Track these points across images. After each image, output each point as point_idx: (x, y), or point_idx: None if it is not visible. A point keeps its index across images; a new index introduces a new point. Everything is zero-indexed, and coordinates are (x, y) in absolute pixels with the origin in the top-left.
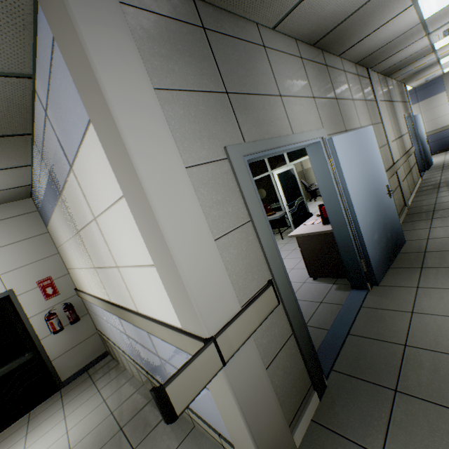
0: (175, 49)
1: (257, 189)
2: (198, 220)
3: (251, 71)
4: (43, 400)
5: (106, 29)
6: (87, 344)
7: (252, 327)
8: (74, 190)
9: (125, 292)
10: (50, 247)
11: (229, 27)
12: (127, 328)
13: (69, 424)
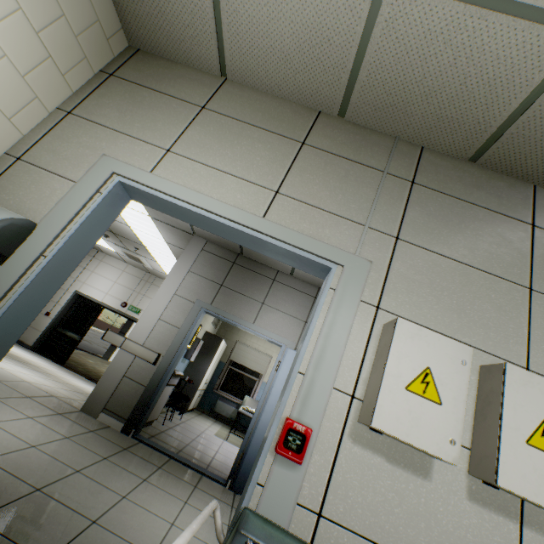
0: (211, 265)
1: None
2: (162, 309)
3: (249, 284)
4: None
5: (190, 254)
6: None
7: (137, 353)
8: None
9: None
10: None
11: (253, 266)
12: None
13: None
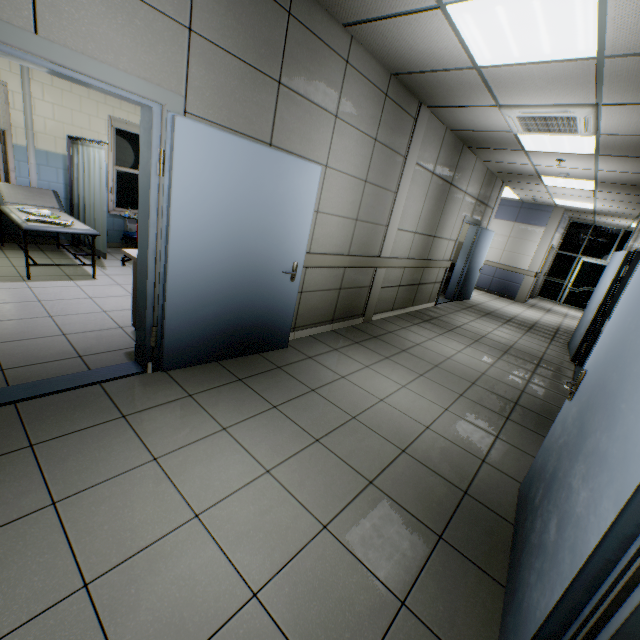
0: None
1: None
2: None
3: None
4: None
5: None
6: None
7: None
8: None
9: None
10: None
11: None
12: None
13: None
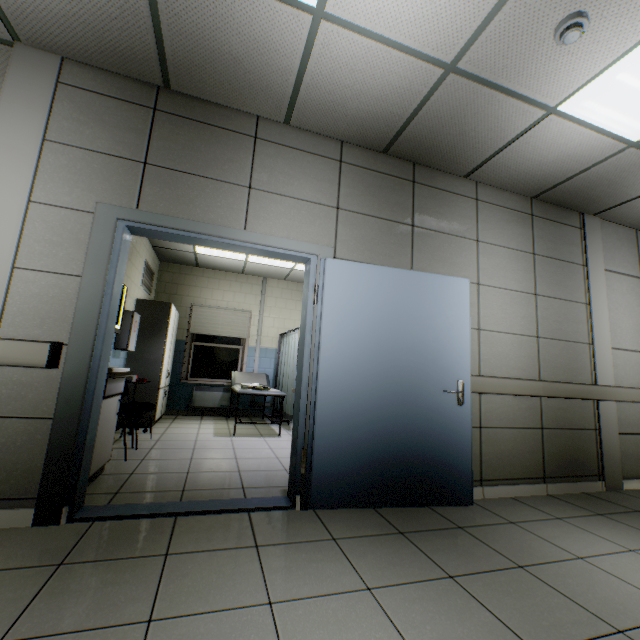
0: (100, 119)
1: None
2: (8, 242)
3: (208, 154)
4: None
5: (27, 97)
6: None
7: None
8: None
9: None
10: None
11: (201, 113)
12: None
13: None
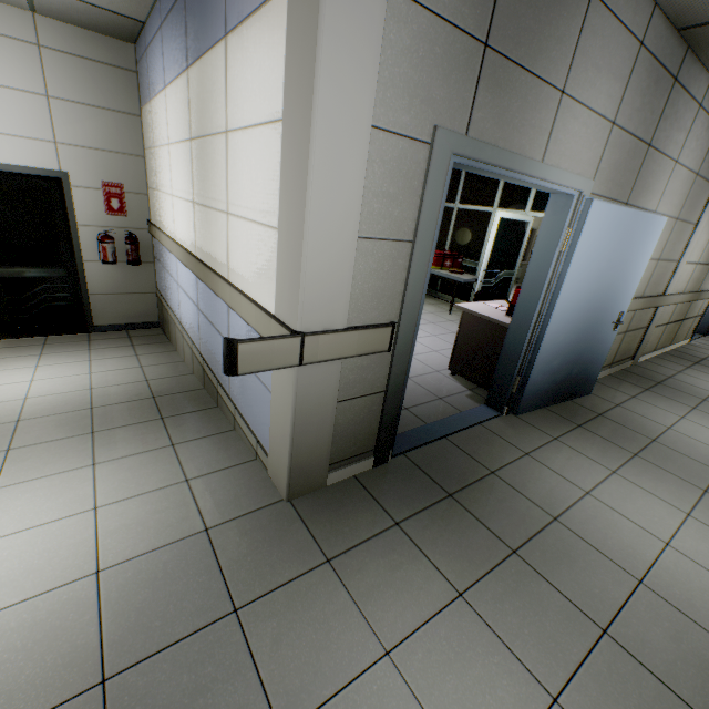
0: None
1: (462, 225)
2: (353, 202)
3: (544, 26)
4: (65, 333)
5: None
6: (138, 299)
7: (346, 352)
8: (213, 73)
9: (223, 251)
10: (135, 141)
11: None
12: (203, 299)
13: (94, 367)
